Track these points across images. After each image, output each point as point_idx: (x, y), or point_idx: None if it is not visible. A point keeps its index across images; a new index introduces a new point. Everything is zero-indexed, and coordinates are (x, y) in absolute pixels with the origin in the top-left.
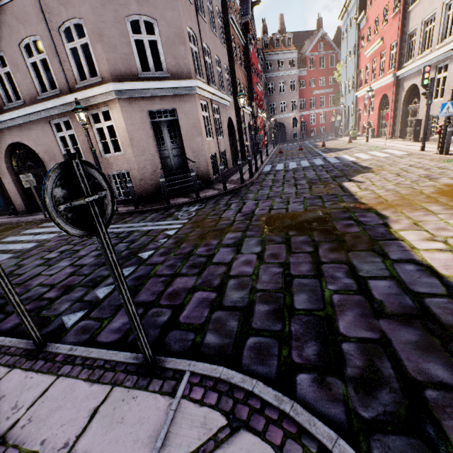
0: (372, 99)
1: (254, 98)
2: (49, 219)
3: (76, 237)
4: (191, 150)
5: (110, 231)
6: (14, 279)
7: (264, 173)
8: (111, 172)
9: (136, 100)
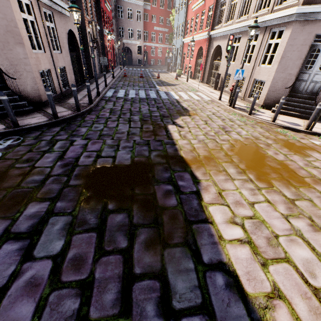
0: (193, 48)
1: (102, 17)
2: None
3: None
4: (8, 61)
5: None
6: None
7: (105, 99)
8: None
9: None
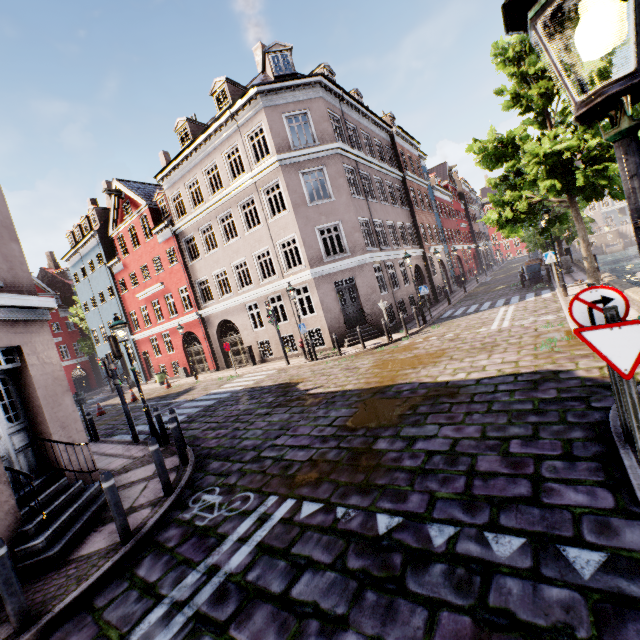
0: (167, 338)
1: None
2: None
3: None
4: (59, 425)
5: None
6: None
7: None
8: None
9: None
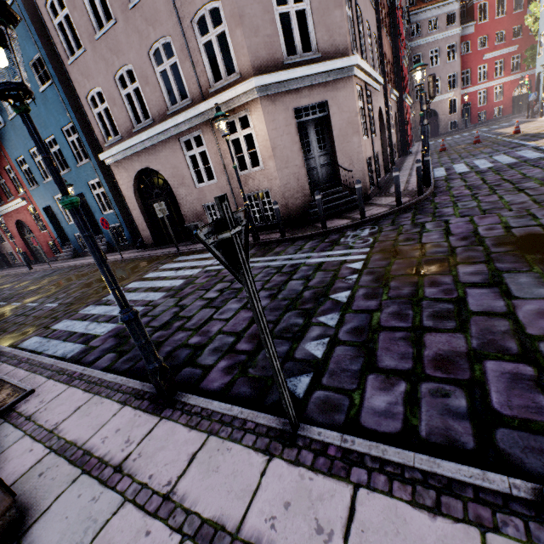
0: None
1: (401, 78)
2: (181, 252)
3: (226, 273)
4: (344, 155)
5: (265, 264)
6: (185, 323)
7: (441, 179)
8: (247, 193)
9: (279, 96)
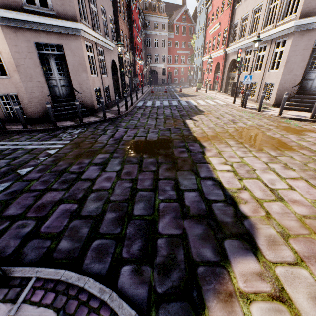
0: (211, 64)
1: (134, 48)
2: None
3: None
4: (77, 83)
5: None
6: None
7: (137, 107)
8: None
9: (21, 29)
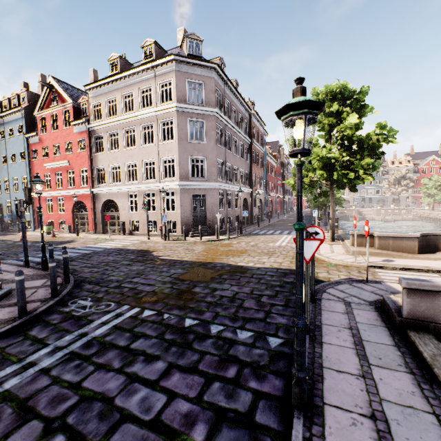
0: (61, 202)
1: None
2: None
3: None
4: None
5: (29, 374)
6: None
7: None
8: None
9: None
